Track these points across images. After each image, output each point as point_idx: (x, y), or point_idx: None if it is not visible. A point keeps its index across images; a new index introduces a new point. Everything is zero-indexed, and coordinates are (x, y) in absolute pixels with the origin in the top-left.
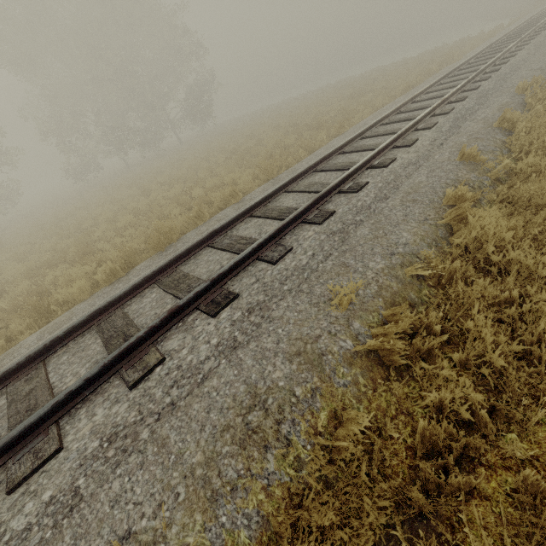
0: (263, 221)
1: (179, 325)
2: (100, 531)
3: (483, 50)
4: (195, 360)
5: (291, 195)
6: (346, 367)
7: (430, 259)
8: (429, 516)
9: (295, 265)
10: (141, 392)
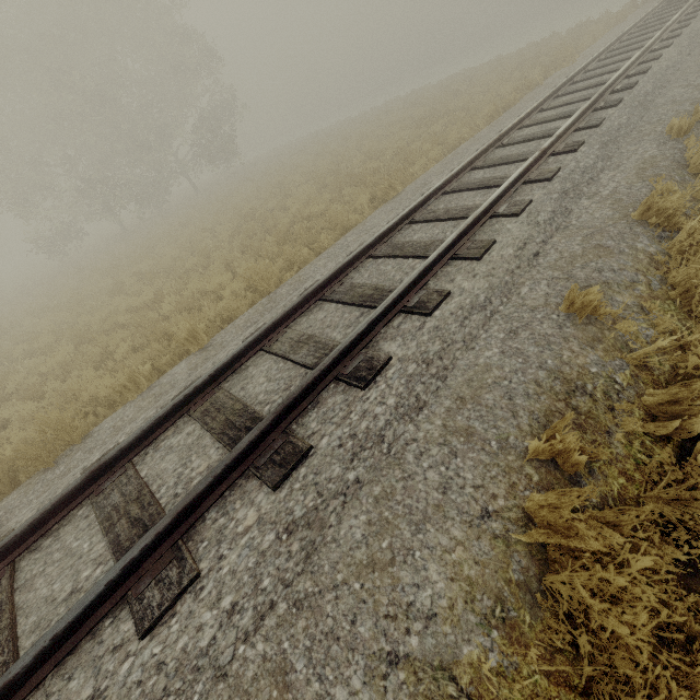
0: (198, 435)
1: None
2: None
3: (609, 47)
4: None
5: (266, 362)
6: None
7: (482, 694)
8: None
9: (181, 653)
10: None
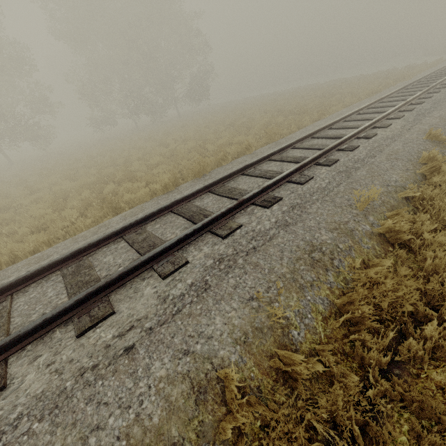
0: (281, 163)
1: (242, 212)
2: (232, 297)
3: (430, 74)
4: (263, 228)
5: (298, 150)
6: (368, 239)
7: (414, 191)
8: (436, 304)
9: (318, 186)
10: (232, 240)
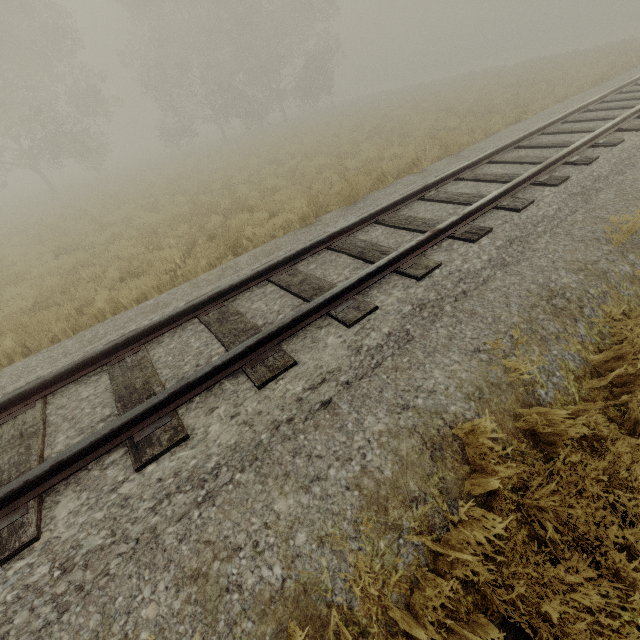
0: (475, 183)
1: (435, 247)
2: (448, 350)
3: None
4: (473, 268)
5: (497, 166)
6: (628, 283)
7: None
8: None
9: (543, 214)
10: (431, 282)
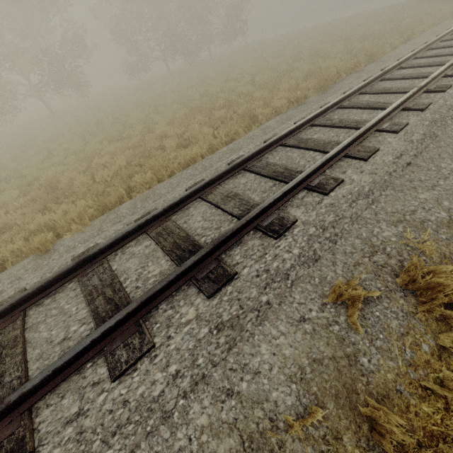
0: (415, 69)
1: (418, 98)
2: None
3: None
4: (452, 103)
5: (422, 59)
6: None
7: None
8: None
9: None
10: (432, 110)
